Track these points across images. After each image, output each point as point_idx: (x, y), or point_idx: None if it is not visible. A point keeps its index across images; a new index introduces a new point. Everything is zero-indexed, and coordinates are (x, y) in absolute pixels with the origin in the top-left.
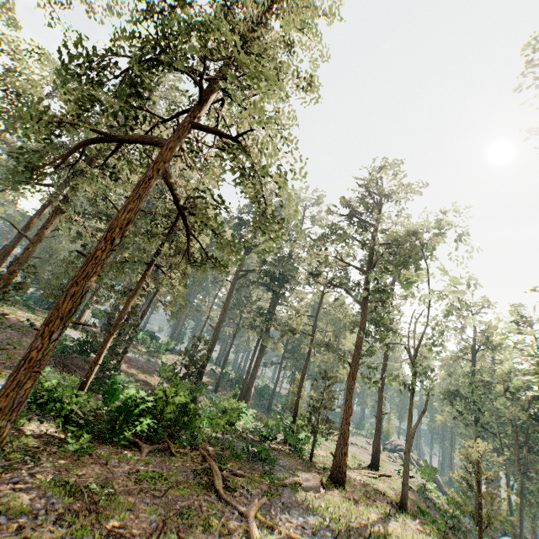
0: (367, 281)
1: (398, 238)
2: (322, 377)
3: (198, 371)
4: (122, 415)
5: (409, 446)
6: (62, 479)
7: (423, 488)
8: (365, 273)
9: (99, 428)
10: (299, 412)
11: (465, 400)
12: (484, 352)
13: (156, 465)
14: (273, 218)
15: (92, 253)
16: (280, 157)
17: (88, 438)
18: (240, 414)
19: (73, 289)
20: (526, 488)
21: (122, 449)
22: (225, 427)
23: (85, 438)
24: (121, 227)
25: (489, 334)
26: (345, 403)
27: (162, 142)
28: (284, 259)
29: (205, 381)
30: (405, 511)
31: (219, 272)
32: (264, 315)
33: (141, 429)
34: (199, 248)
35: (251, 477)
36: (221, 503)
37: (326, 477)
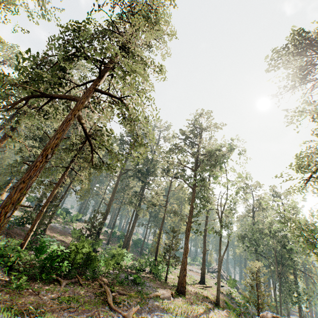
0: (195, 175)
1: (210, 151)
2: (172, 231)
3: (97, 232)
4: (48, 262)
5: (220, 268)
6: (9, 306)
7: (229, 292)
8: (194, 170)
9: (33, 272)
10: (158, 253)
11: (250, 239)
12: (258, 212)
13: (70, 292)
14: (141, 142)
15: (33, 163)
16: (145, 108)
17: (26, 279)
18: (123, 257)
19: (21, 185)
20: (283, 286)
21: (48, 284)
22: (114, 265)
23: (23, 279)
24: (52, 148)
25: (260, 202)
26: (184, 245)
27: (77, 99)
28: (149, 163)
29: (101, 238)
30: (219, 306)
31: (110, 172)
32: (137, 196)
33: (60, 270)
34: (97, 157)
35: (130, 295)
36: (111, 311)
37: (174, 291)
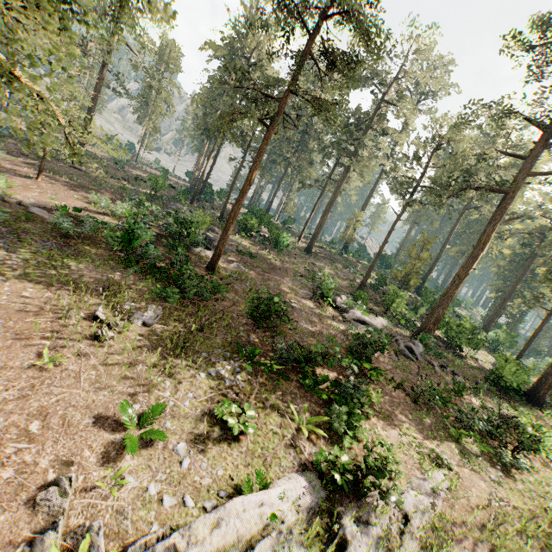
0: None
1: None
2: None
3: None
4: None
5: None
6: None
7: None
8: None
9: None
10: None
11: None
12: None
13: None
14: None
15: None
16: None
17: None
18: None
19: None
20: None
21: None
22: None
23: None
24: None
25: None
26: None
27: None
28: None
29: None
30: None
31: None
32: None
33: None
34: None
35: None
36: None
37: None
